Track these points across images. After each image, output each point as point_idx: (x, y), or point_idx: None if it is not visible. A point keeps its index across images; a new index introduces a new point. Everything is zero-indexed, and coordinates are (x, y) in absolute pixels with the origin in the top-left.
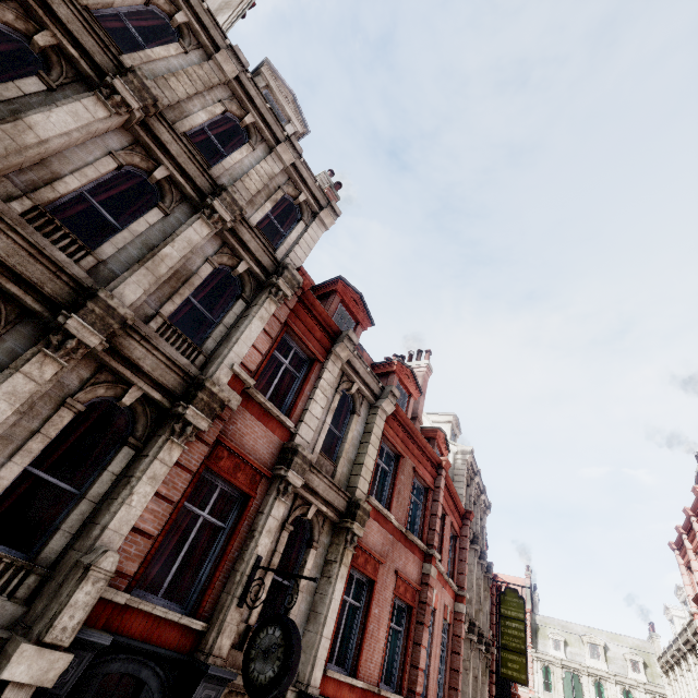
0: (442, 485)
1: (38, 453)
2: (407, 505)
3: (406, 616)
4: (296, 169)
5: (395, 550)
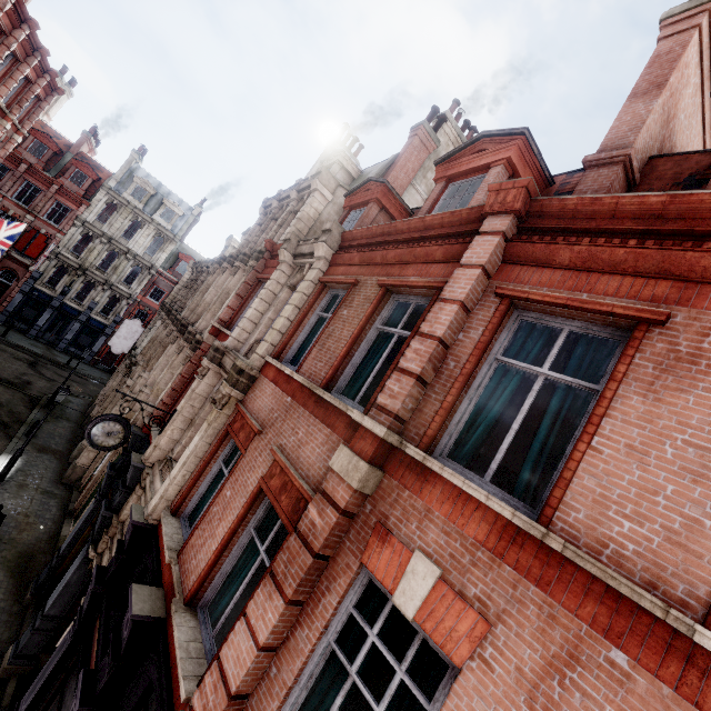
0: (472, 257)
1: None
2: (343, 348)
3: None
4: (301, 192)
5: (289, 419)
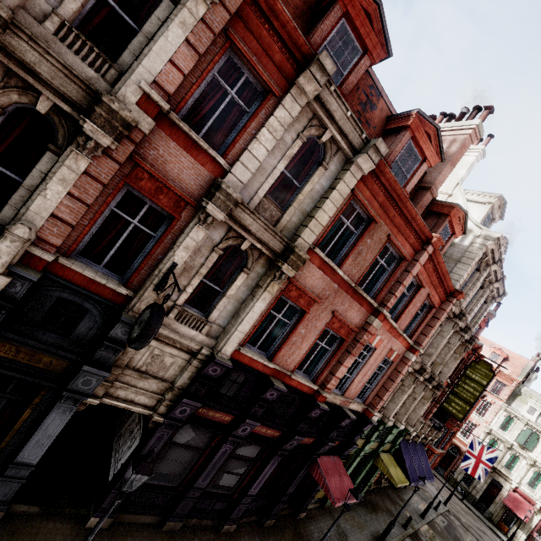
0: (421, 260)
1: None
2: (366, 266)
3: (338, 343)
4: None
5: (338, 297)
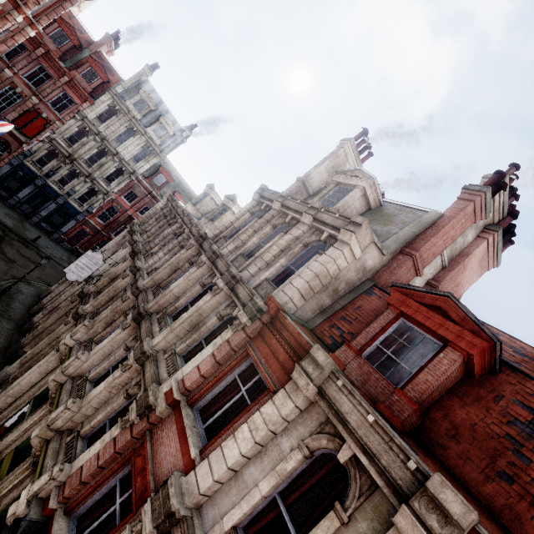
0: None
1: (108, 412)
2: None
3: None
4: (318, 220)
5: None
